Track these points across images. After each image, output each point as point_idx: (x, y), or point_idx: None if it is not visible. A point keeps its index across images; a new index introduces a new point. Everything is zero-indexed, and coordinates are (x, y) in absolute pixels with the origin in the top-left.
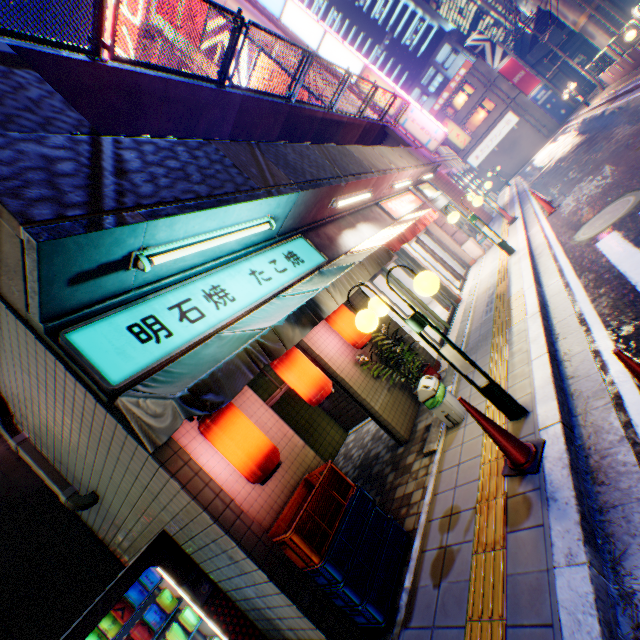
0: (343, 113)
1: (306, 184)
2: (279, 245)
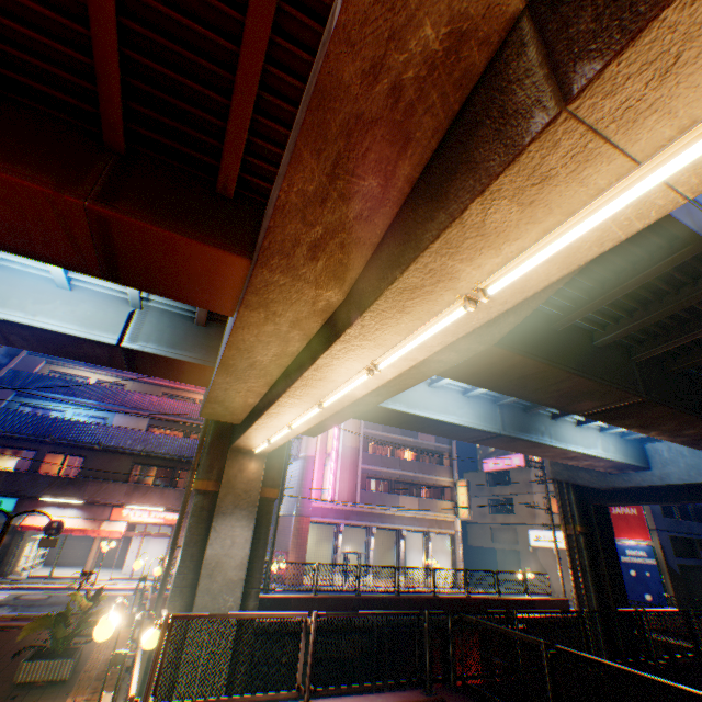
0: (160, 455)
1: (10, 490)
2: (2, 496)
